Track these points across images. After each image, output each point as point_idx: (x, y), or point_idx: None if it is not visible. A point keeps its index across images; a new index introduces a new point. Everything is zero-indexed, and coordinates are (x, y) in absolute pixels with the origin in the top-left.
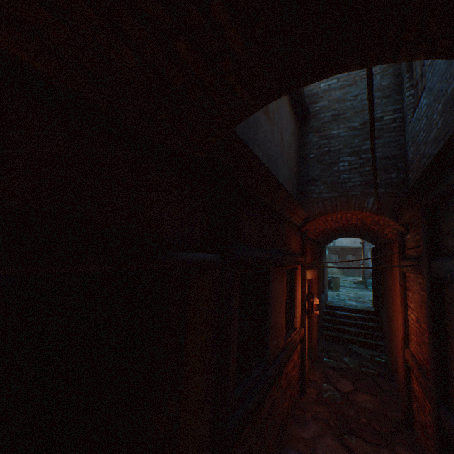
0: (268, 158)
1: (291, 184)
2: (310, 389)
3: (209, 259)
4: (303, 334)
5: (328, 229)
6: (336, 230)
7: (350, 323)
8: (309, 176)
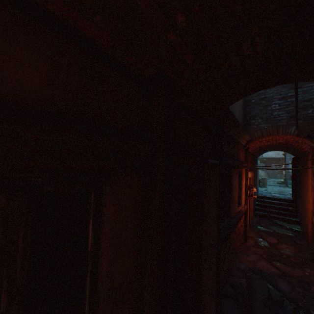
0: (231, 109)
1: (240, 120)
2: (250, 240)
3: (215, 163)
4: (246, 209)
5: (262, 146)
6: (267, 146)
7: (274, 207)
8: (251, 114)
